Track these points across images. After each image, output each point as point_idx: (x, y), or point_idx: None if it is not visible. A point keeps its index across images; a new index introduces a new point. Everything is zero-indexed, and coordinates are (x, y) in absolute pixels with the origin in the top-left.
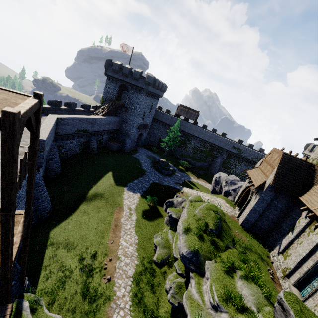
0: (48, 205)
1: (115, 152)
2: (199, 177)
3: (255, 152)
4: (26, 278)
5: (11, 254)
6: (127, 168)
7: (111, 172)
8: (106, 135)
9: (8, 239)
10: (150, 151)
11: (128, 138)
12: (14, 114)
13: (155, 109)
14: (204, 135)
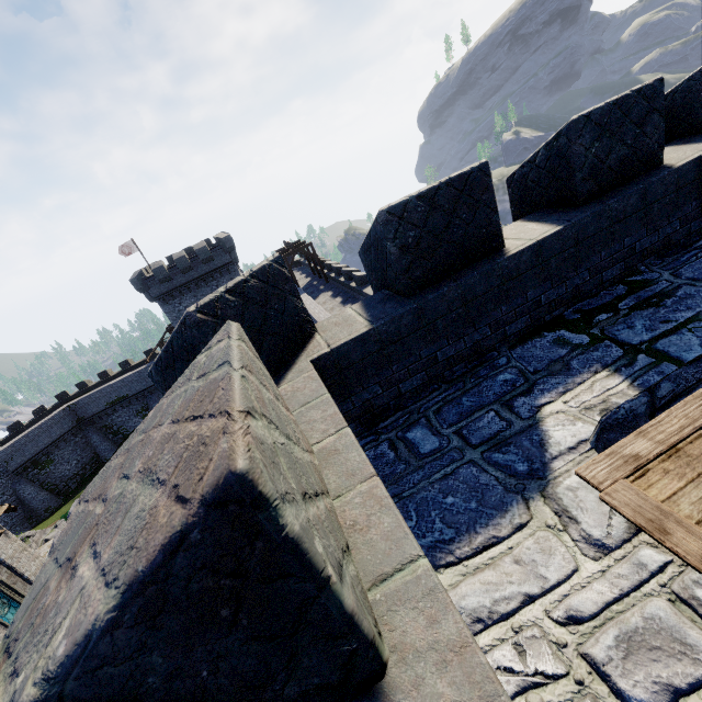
0: (41, 505)
1: None
2: None
3: None
4: None
5: None
6: None
7: None
8: None
9: None
10: None
11: None
12: None
13: None
14: None
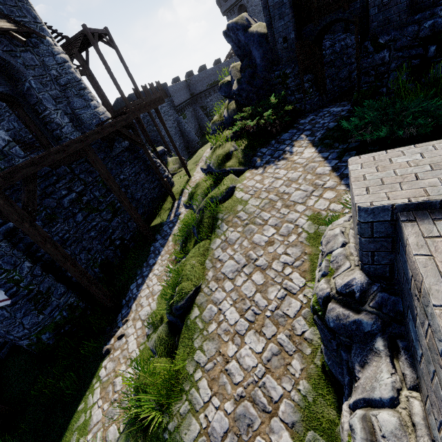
0: (195, 138)
1: None
2: None
3: None
4: (173, 153)
5: (121, 91)
6: None
7: None
8: None
9: (114, 81)
10: None
11: None
12: (83, 25)
13: None
14: None
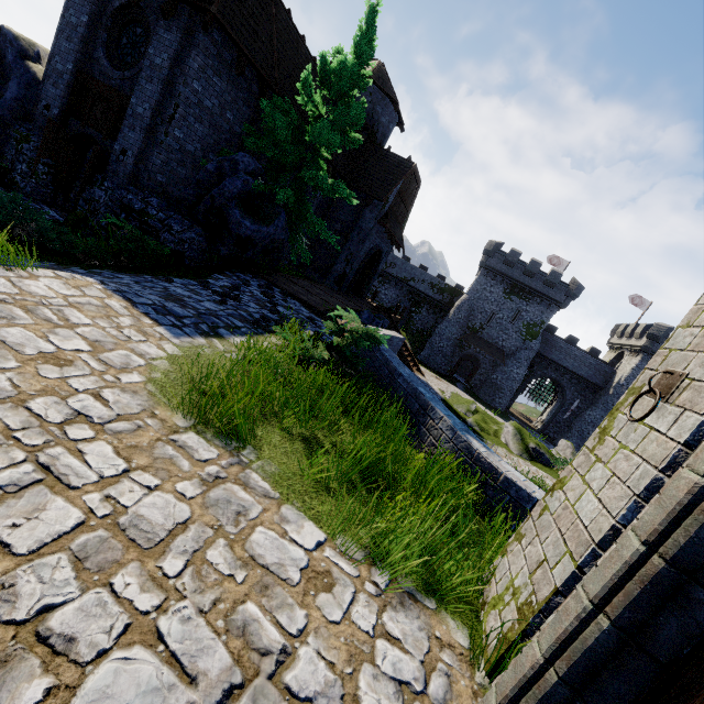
0: None
1: None
2: None
3: None
4: None
5: None
6: None
7: None
8: None
9: None
10: None
11: None
12: None
13: None
14: None
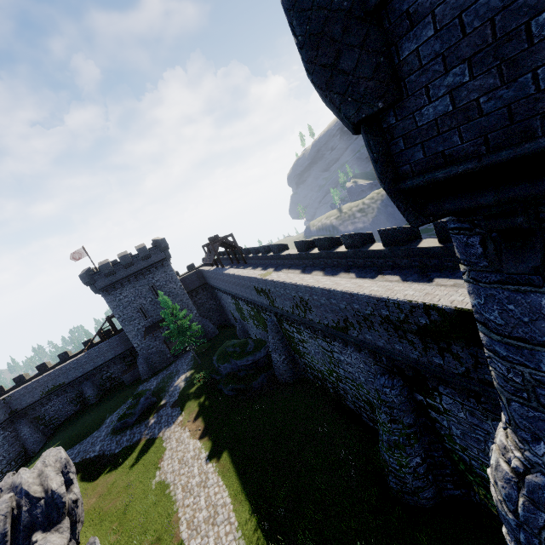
0: None
1: (125, 387)
2: (202, 413)
3: (281, 287)
4: None
5: None
6: (86, 426)
7: (58, 443)
8: (116, 367)
9: None
10: (191, 357)
11: (139, 357)
12: None
13: (175, 281)
14: (231, 285)
